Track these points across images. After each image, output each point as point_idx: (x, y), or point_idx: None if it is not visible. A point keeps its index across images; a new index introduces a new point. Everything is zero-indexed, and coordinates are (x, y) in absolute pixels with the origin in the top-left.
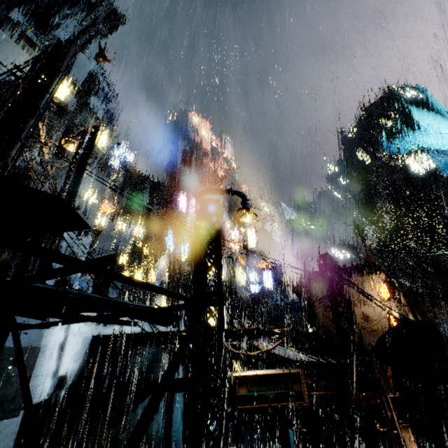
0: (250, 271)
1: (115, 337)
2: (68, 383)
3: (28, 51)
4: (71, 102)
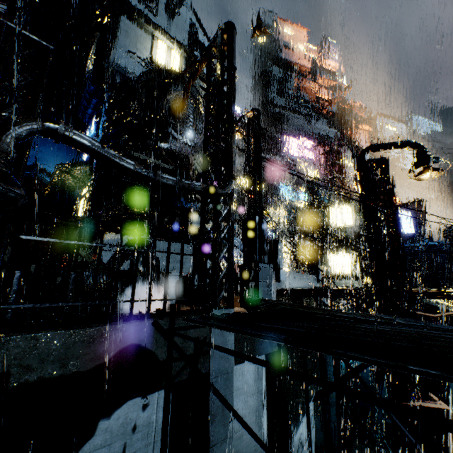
0: None
1: (293, 291)
2: None
3: (144, 29)
4: (183, 68)
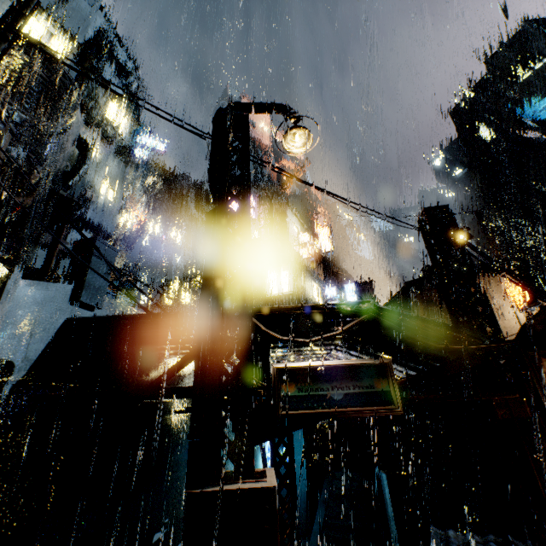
0: (326, 286)
1: (99, 319)
2: (16, 374)
3: None
4: (71, 65)
